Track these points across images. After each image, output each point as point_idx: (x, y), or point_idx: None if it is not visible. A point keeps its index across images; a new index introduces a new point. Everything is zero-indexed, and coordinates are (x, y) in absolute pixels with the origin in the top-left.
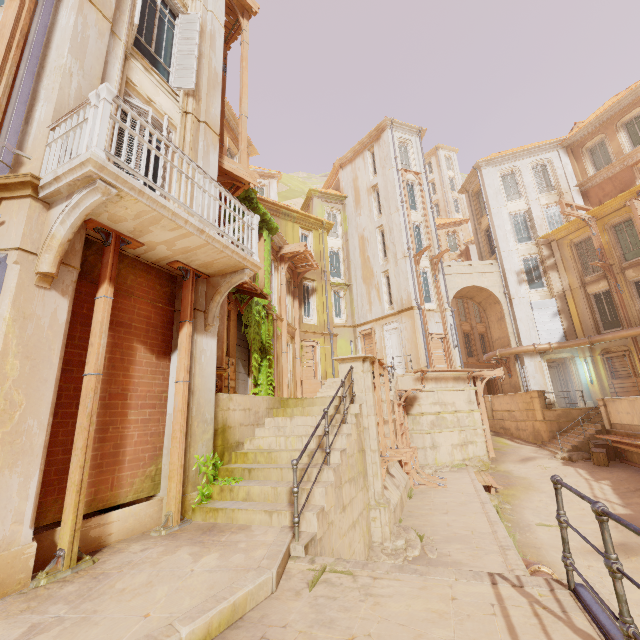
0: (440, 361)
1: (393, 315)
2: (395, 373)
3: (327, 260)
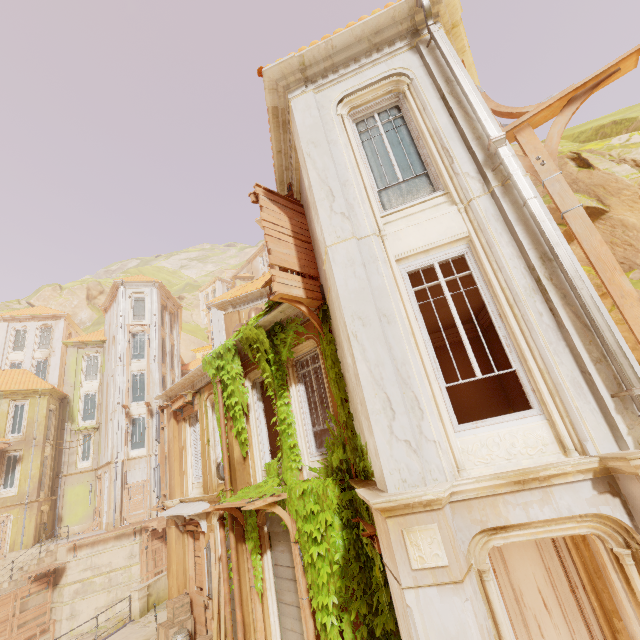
0: (138, 507)
1: (107, 465)
2: (53, 546)
3: (43, 424)
